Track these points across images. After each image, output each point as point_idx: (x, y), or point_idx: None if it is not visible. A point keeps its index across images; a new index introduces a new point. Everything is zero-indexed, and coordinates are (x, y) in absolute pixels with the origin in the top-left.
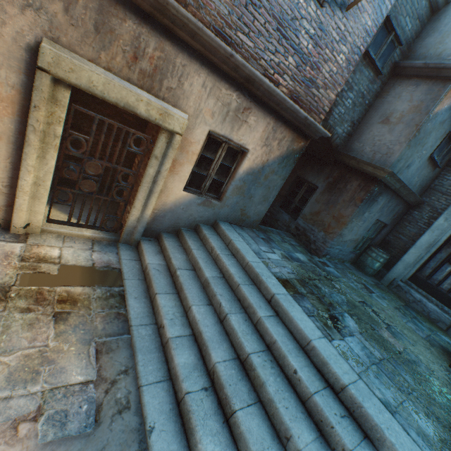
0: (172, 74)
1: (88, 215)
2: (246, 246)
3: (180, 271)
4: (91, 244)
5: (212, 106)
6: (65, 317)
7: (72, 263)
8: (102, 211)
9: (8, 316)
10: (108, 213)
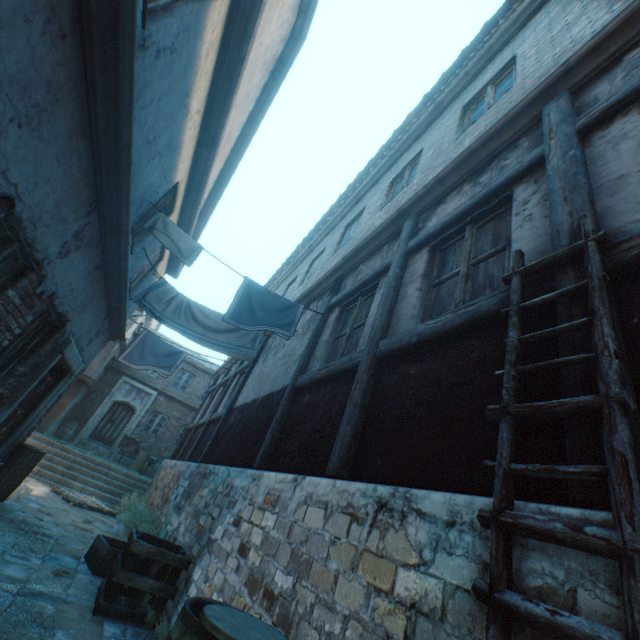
0: None
1: None
2: None
3: None
4: None
5: None
6: None
7: None
8: None
9: None
10: None
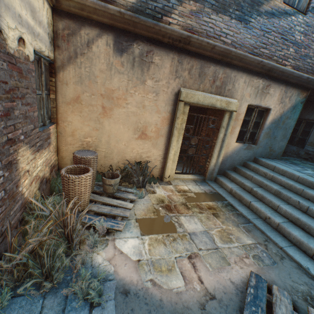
0: (229, 82)
1: (190, 167)
2: (287, 168)
3: (255, 188)
4: (195, 182)
5: (249, 91)
6: (217, 215)
7: (196, 191)
8: (185, 166)
9: (196, 215)
10: (189, 167)
